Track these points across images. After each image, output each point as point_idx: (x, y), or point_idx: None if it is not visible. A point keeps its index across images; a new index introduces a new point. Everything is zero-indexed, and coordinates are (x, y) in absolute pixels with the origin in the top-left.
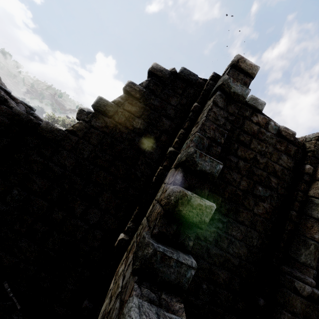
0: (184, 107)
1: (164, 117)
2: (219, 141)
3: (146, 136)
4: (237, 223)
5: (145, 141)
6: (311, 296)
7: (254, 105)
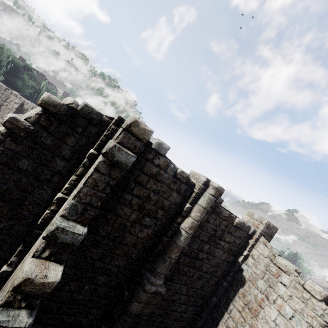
0: (82, 148)
1: (57, 158)
2: (95, 204)
3: (35, 178)
4: (121, 245)
5: (34, 182)
6: (154, 292)
7: (158, 150)
